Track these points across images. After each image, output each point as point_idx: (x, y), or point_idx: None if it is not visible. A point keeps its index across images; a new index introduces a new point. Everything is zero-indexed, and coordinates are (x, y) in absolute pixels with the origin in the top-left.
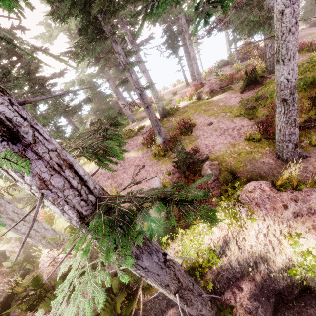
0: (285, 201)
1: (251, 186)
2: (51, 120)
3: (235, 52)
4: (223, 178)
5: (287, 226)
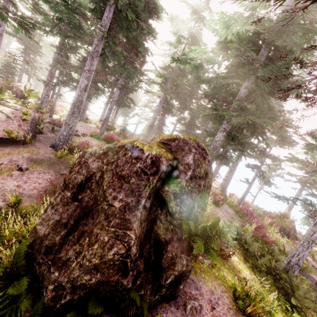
0: (16, 114)
1: (30, 111)
2: (75, 71)
3: (244, 192)
4: (46, 120)
5: (3, 115)
